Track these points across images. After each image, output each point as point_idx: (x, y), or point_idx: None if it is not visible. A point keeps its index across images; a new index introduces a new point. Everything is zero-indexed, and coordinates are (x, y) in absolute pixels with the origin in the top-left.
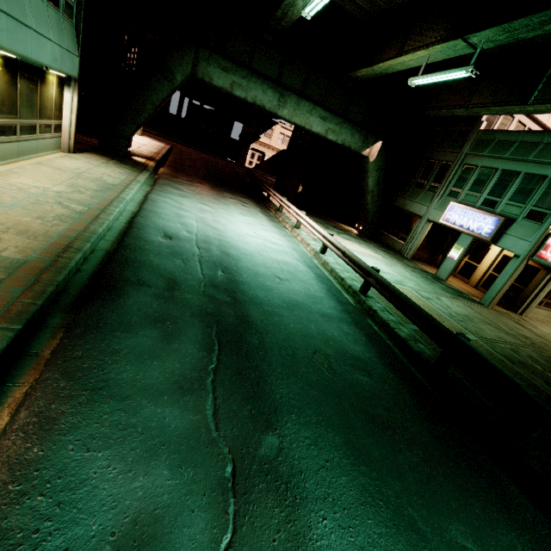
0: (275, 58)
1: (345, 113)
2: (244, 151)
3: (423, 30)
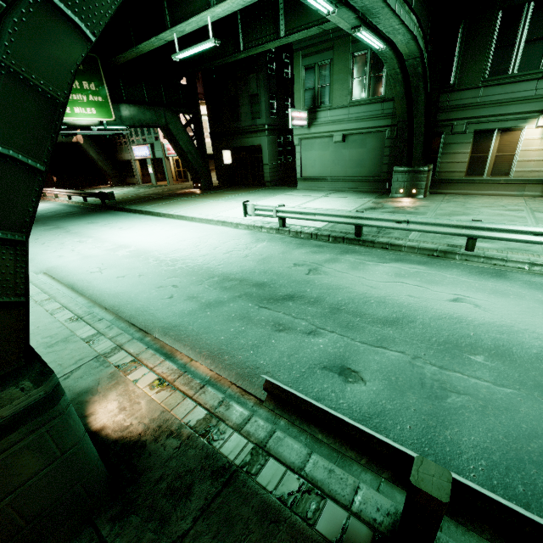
0: None
1: None
2: None
3: None
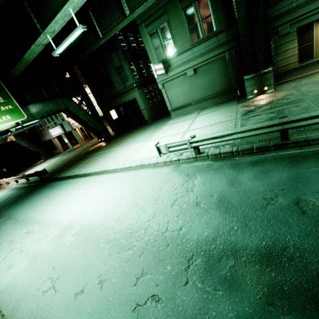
0: None
1: None
2: None
3: None
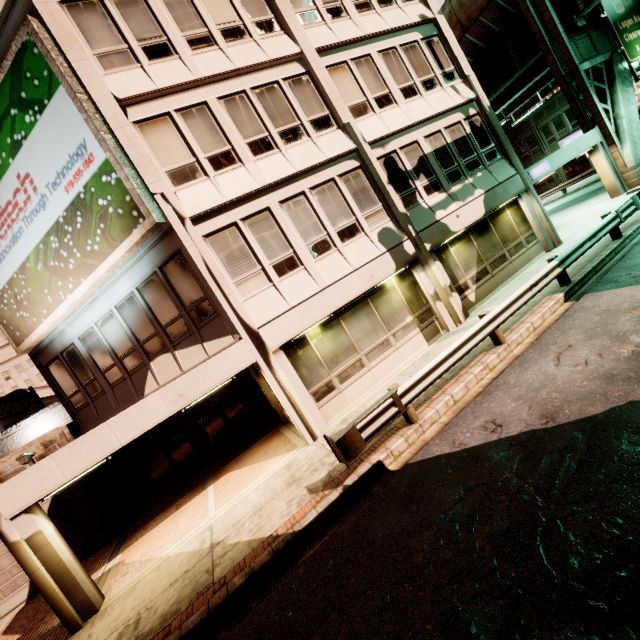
0: None
1: None
2: None
3: None
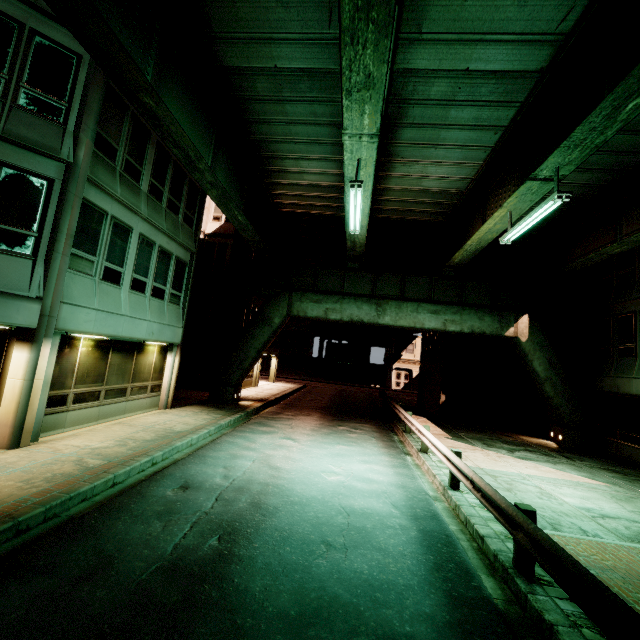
0: (365, 277)
1: (462, 300)
2: (388, 374)
3: (495, 198)
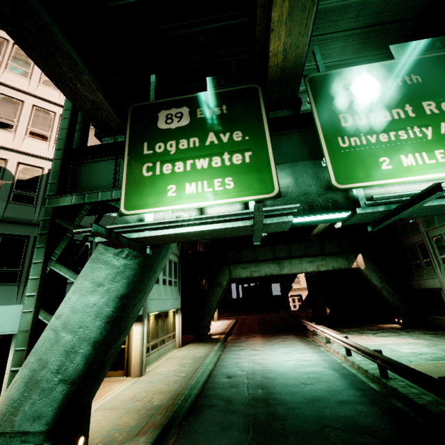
0: (267, 249)
1: (323, 251)
2: (286, 300)
3: None
